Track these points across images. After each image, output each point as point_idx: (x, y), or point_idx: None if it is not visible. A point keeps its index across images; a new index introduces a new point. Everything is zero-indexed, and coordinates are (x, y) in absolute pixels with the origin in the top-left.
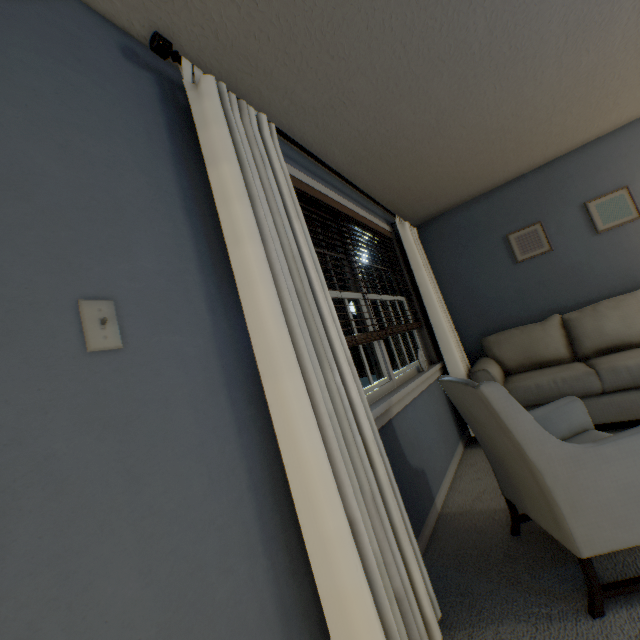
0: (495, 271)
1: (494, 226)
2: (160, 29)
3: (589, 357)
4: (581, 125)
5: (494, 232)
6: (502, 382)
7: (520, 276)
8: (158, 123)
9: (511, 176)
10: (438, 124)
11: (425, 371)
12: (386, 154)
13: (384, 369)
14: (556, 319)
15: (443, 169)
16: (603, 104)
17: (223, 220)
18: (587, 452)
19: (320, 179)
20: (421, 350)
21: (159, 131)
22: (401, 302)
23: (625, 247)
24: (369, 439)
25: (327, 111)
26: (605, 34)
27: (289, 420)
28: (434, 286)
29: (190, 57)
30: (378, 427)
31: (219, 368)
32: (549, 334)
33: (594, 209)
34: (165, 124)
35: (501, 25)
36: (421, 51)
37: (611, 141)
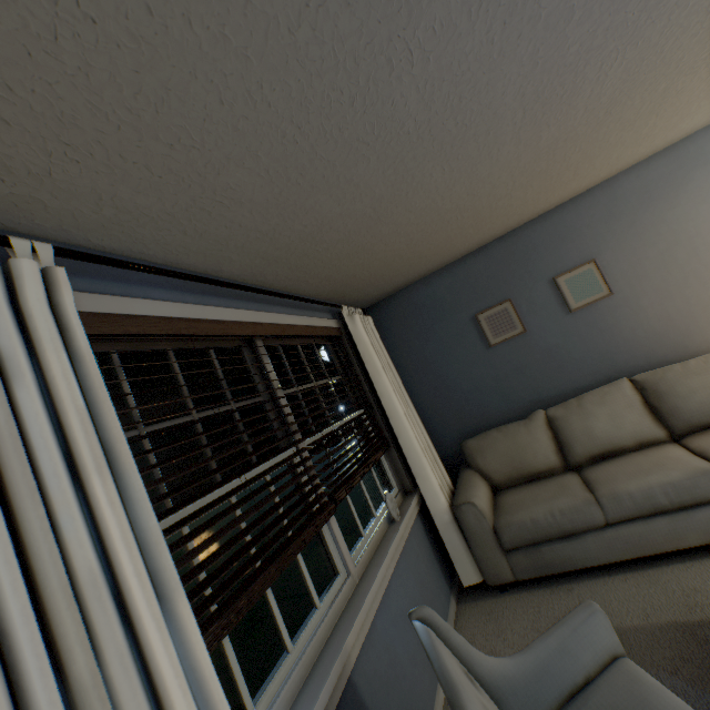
0: (468, 357)
1: (461, 304)
2: None
3: (582, 465)
4: (542, 196)
5: (462, 311)
6: (492, 511)
7: (496, 362)
8: None
9: (473, 247)
10: (376, 211)
11: (398, 523)
12: (312, 249)
13: (338, 560)
14: (541, 417)
15: (393, 252)
16: (564, 175)
17: None
18: None
19: (214, 296)
20: (392, 478)
21: None
22: (361, 418)
23: (600, 327)
24: None
25: (195, 214)
26: (567, 107)
27: None
28: (400, 389)
29: None
30: None
31: None
32: (536, 438)
33: (564, 285)
34: None
35: (441, 97)
36: (329, 132)
37: (572, 209)
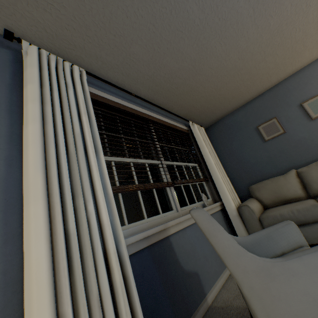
0: (253, 147)
1: (249, 122)
2: (15, 30)
3: None
4: (287, 61)
5: (249, 126)
6: (260, 213)
7: (268, 149)
8: (5, 71)
9: (254, 95)
10: (194, 68)
11: (206, 206)
12: (170, 87)
13: (173, 205)
14: (293, 172)
15: (209, 93)
16: (296, 47)
17: (24, 114)
18: (276, 266)
19: (133, 102)
20: (208, 194)
21: (4, 74)
22: (195, 167)
23: None
24: (111, 250)
25: (125, 66)
26: (278, 5)
27: (29, 235)
28: (215, 157)
29: (37, 43)
30: (153, 242)
31: (1, 200)
32: (289, 181)
33: (307, 106)
34: (11, 71)
35: (207, 6)
36: (165, 27)
37: (310, 68)
